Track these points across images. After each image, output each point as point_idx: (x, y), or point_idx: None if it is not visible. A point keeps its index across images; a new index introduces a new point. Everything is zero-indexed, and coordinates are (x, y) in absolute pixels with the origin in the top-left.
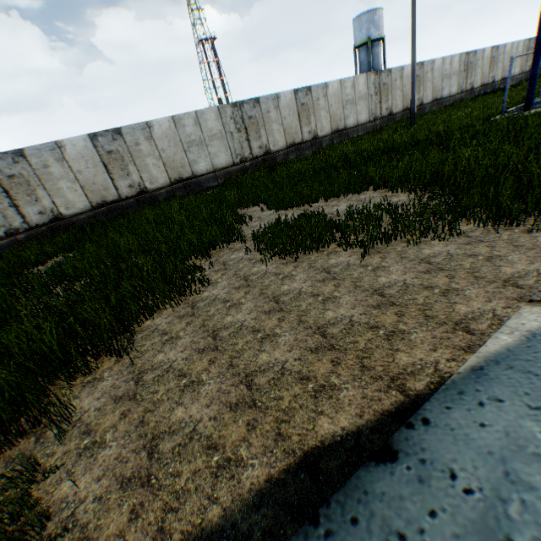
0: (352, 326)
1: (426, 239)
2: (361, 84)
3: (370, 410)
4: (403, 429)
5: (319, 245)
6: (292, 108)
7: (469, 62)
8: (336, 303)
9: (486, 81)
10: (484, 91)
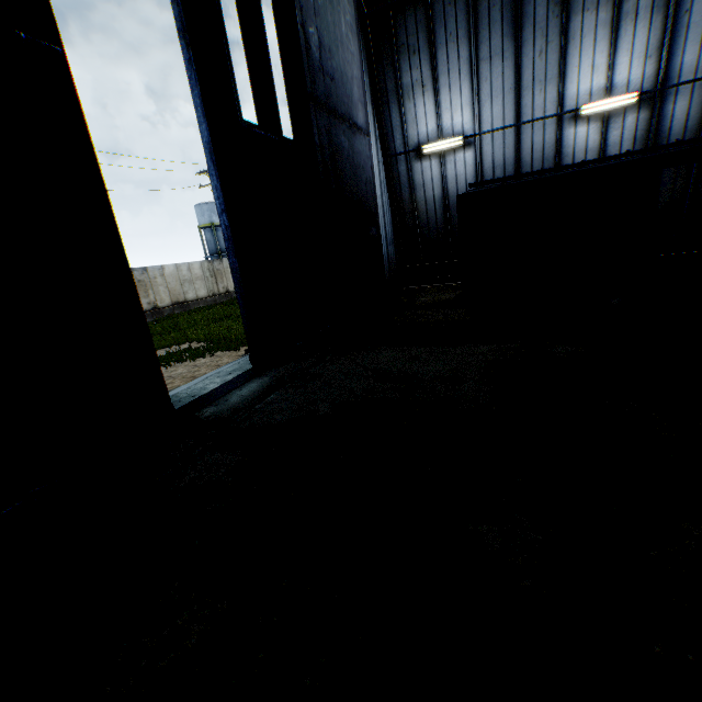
0: None
1: (201, 359)
2: (196, 268)
3: None
4: None
5: None
6: None
7: None
8: None
9: None
10: None
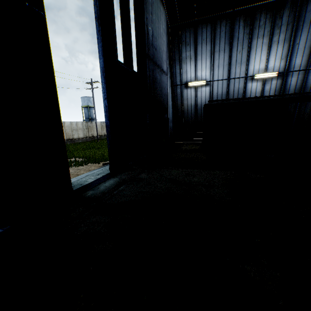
0: None
1: (81, 166)
2: (80, 124)
3: None
4: None
5: None
6: None
7: None
8: None
9: None
10: None
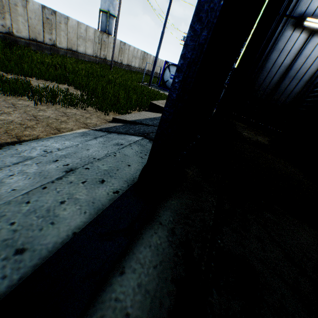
0: (12, 123)
1: (72, 108)
2: (91, 33)
3: (0, 141)
4: (11, 146)
5: (17, 94)
6: (38, 16)
7: (145, 57)
8: (10, 115)
9: (150, 69)
10: (149, 73)
